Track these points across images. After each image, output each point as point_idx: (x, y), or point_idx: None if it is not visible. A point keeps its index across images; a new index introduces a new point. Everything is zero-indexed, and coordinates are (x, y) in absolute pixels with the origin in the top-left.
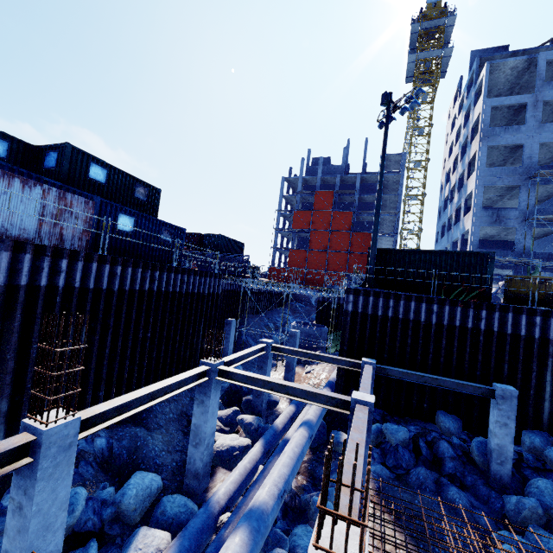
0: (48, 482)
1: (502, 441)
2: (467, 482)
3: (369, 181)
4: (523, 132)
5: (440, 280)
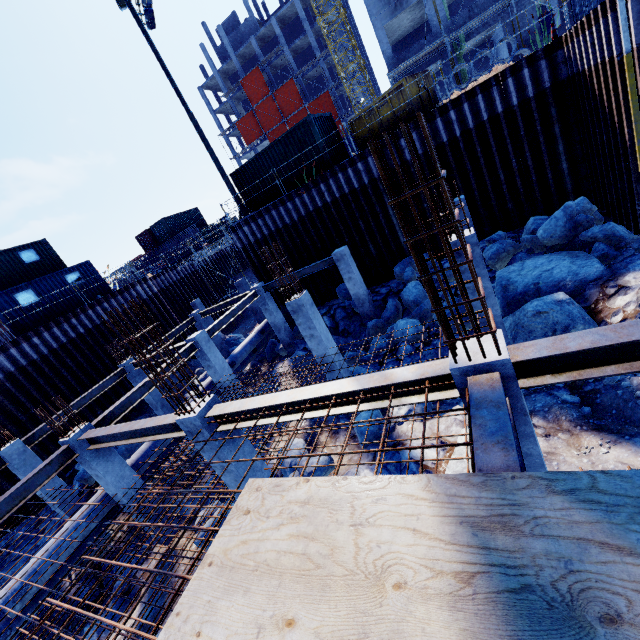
0: (27, 467)
1: (354, 291)
2: (351, 330)
3: (292, 16)
4: None
5: (291, 171)
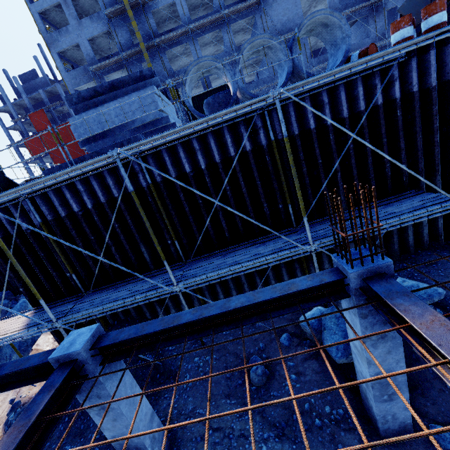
0: None
1: None
2: None
3: None
4: (72, 32)
5: None
